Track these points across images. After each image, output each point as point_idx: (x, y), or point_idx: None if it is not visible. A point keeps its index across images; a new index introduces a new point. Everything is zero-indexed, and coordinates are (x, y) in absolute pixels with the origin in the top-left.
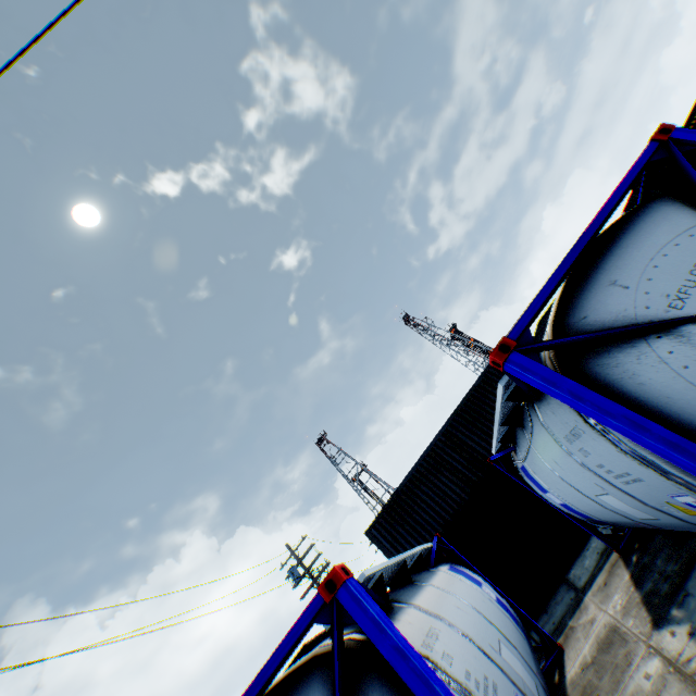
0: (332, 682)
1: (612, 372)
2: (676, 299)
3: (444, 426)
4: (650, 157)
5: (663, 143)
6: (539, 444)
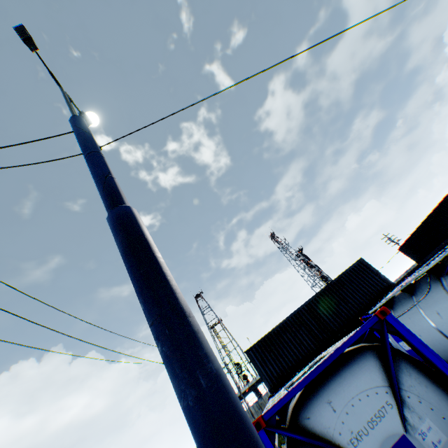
0: (377, 355)
1: None
2: None
3: (308, 301)
4: None
5: None
6: (429, 302)
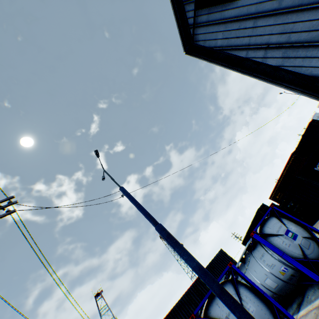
0: (231, 282)
1: (269, 240)
2: (277, 231)
3: (194, 282)
4: (270, 209)
5: (272, 208)
6: (250, 265)
